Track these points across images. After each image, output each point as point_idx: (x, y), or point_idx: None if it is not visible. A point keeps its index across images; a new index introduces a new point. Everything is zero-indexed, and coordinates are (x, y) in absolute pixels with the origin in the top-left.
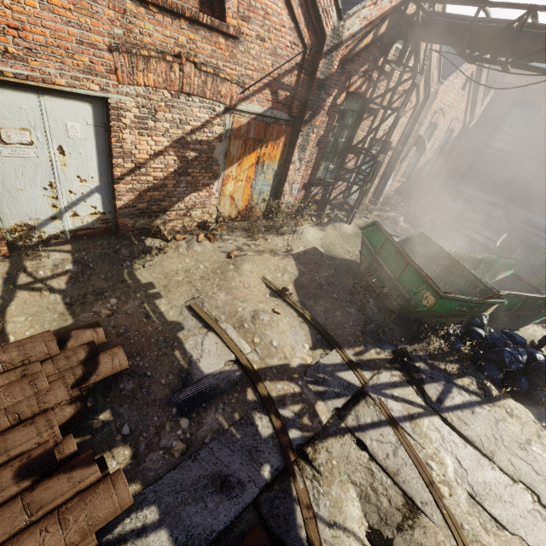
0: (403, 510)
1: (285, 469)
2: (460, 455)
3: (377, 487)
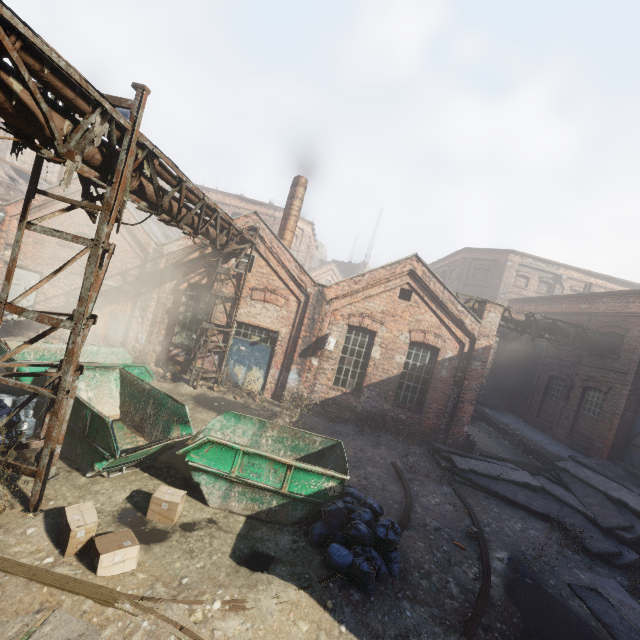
0: None
1: None
2: None
3: None
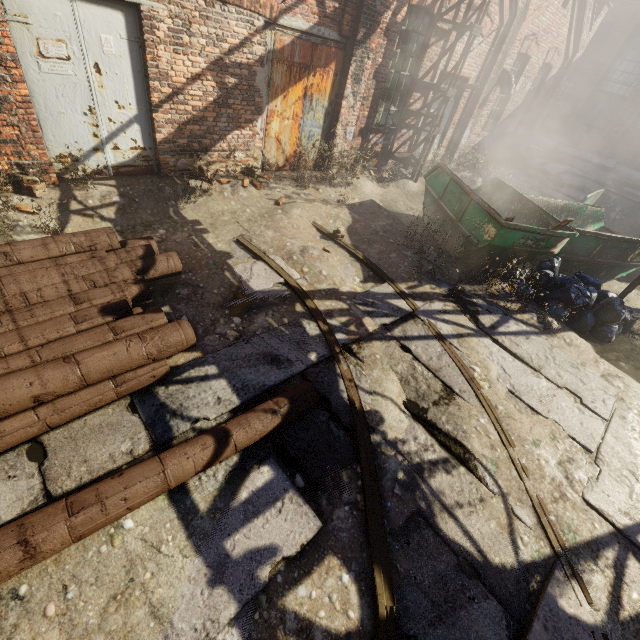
0: (440, 393)
1: (330, 356)
2: (506, 365)
3: (418, 377)
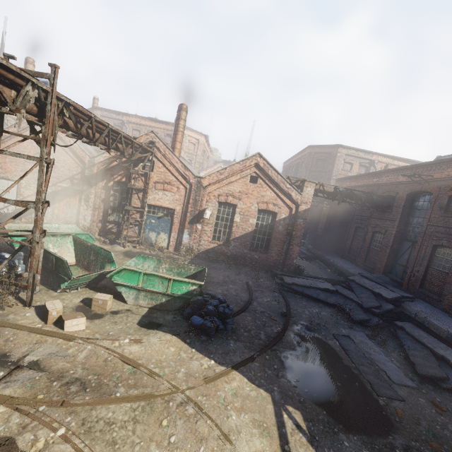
0: None
1: None
2: None
3: None
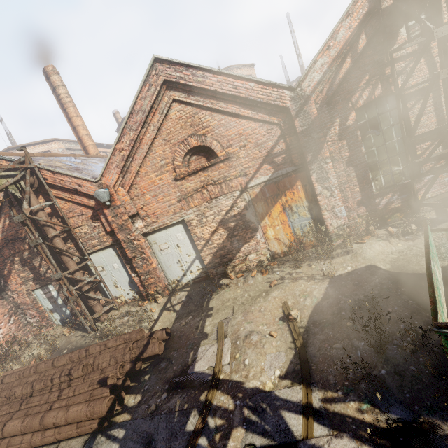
0: None
1: None
2: None
3: None
